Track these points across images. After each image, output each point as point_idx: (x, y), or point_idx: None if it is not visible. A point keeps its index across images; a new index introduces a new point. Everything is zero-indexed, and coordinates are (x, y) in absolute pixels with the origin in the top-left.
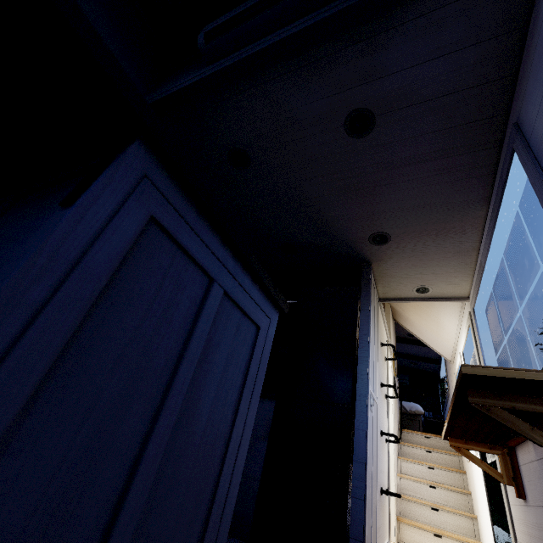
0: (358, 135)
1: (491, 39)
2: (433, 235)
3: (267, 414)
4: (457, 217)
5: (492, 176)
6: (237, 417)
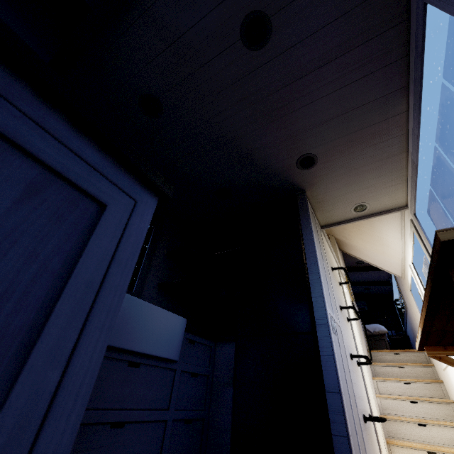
0: (257, 46)
1: None
2: (358, 145)
3: (229, 358)
4: (378, 118)
5: (405, 59)
6: (29, 360)
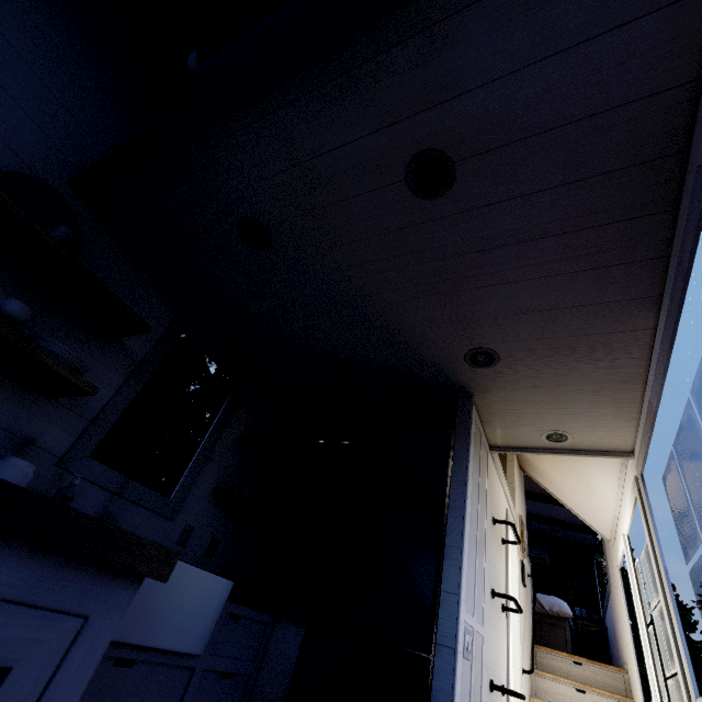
0: (430, 194)
1: (649, 15)
2: (567, 355)
3: (289, 652)
4: (606, 328)
5: (662, 260)
6: None
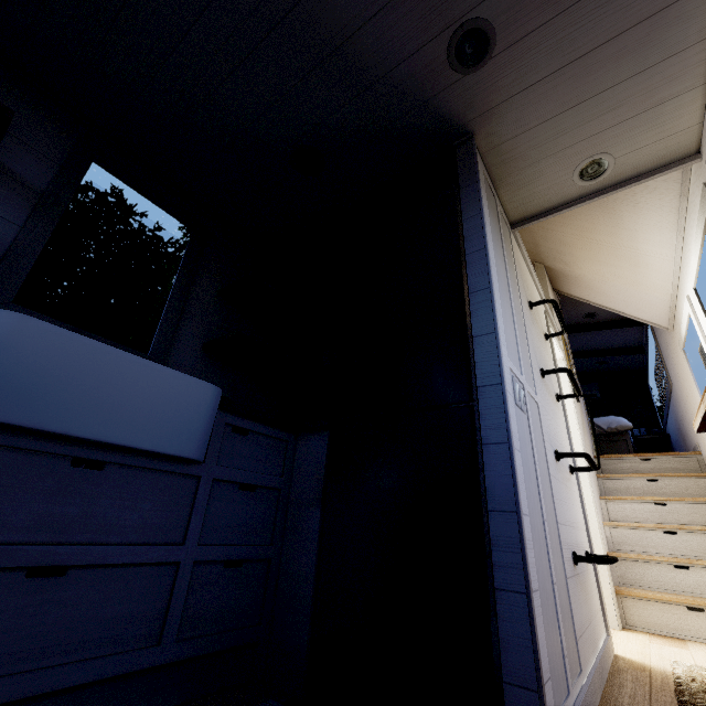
0: None
1: None
2: None
3: (316, 459)
4: None
5: None
6: None
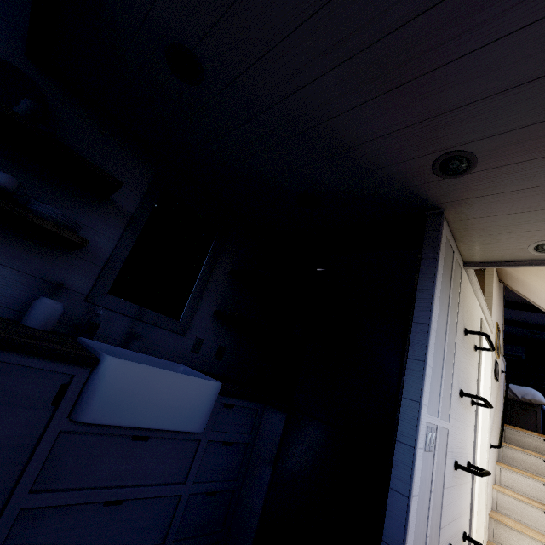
0: None
1: None
2: None
3: (275, 431)
4: None
5: None
6: None
